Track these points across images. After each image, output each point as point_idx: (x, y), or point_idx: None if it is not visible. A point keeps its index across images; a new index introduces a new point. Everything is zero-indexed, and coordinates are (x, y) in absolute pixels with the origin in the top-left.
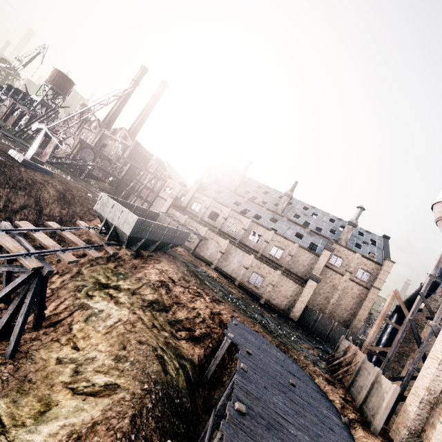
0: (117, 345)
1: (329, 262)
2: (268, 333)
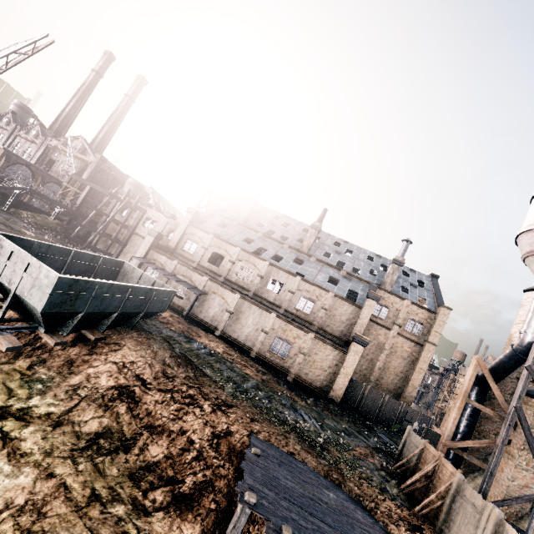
0: None
1: (372, 313)
2: (310, 450)
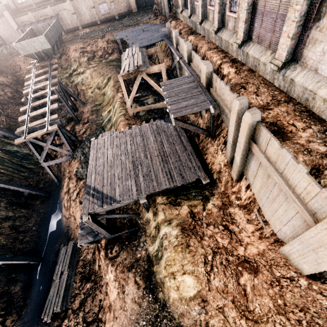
0: (98, 75)
1: None
2: (129, 26)
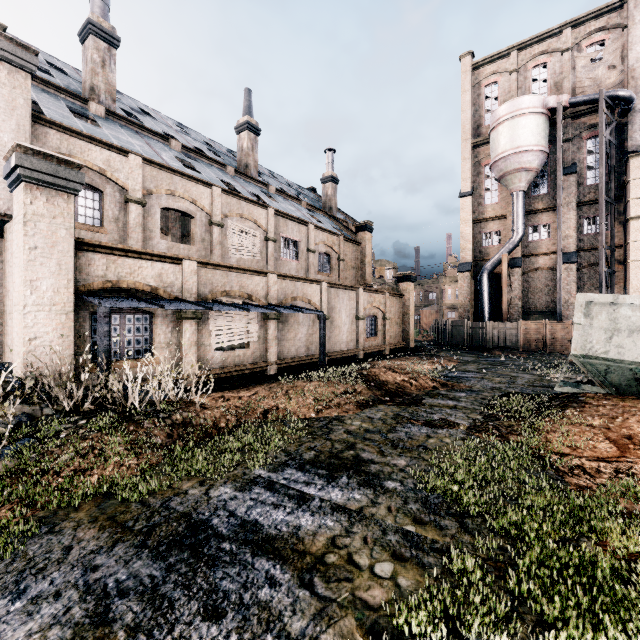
0: None
1: None
2: None
